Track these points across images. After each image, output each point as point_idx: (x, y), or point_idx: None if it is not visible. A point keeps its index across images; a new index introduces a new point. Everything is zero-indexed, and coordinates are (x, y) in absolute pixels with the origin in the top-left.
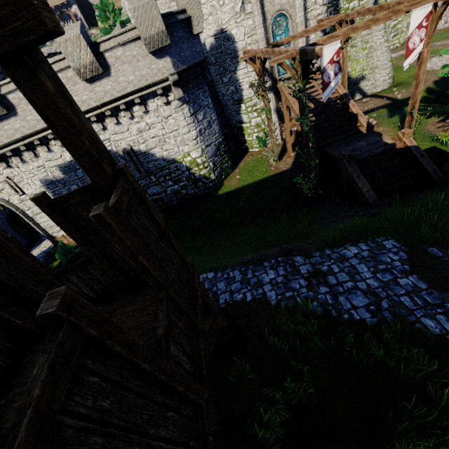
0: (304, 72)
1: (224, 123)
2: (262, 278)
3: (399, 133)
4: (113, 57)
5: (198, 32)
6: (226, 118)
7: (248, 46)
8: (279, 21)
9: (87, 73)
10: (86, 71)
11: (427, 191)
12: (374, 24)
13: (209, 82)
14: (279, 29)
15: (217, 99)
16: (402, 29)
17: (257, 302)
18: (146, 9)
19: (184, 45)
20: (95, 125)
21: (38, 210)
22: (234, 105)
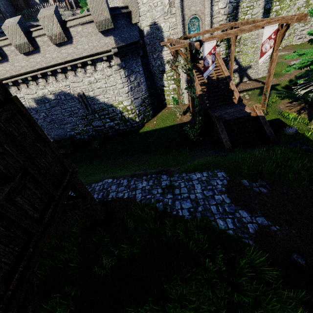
0: (191, 58)
1: (151, 85)
2: (138, 185)
3: (254, 106)
4: (75, 32)
5: (135, 22)
6: (154, 82)
7: (171, 36)
8: (194, 21)
9: (56, 40)
10: (56, 39)
11: (262, 146)
12: (241, 32)
13: (145, 56)
14: (193, 27)
15: (149, 68)
16: (284, 38)
17: (129, 199)
18: (99, 3)
19: (124, 29)
20: (60, 75)
21: None
22: (159, 74)
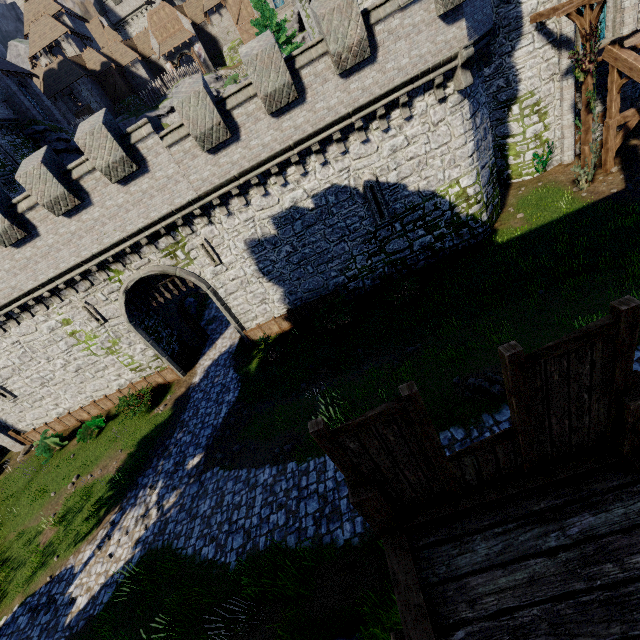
0: None
1: None
2: None
3: None
4: (384, 32)
5: None
6: None
7: (539, 7)
8: None
9: (348, 60)
10: (348, 57)
11: None
12: None
13: None
14: None
15: None
16: None
17: None
18: None
19: (476, 3)
20: (333, 147)
21: (233, 288)
22: (497, 110)
